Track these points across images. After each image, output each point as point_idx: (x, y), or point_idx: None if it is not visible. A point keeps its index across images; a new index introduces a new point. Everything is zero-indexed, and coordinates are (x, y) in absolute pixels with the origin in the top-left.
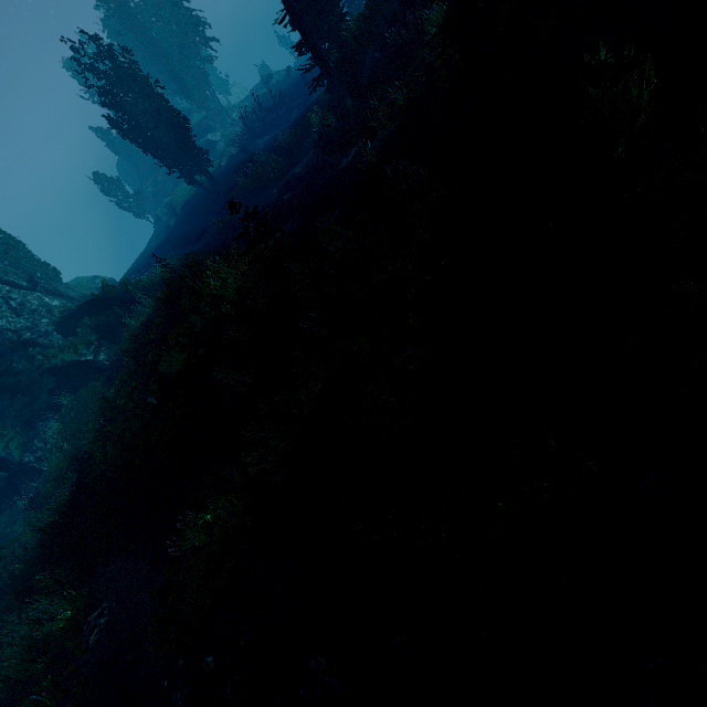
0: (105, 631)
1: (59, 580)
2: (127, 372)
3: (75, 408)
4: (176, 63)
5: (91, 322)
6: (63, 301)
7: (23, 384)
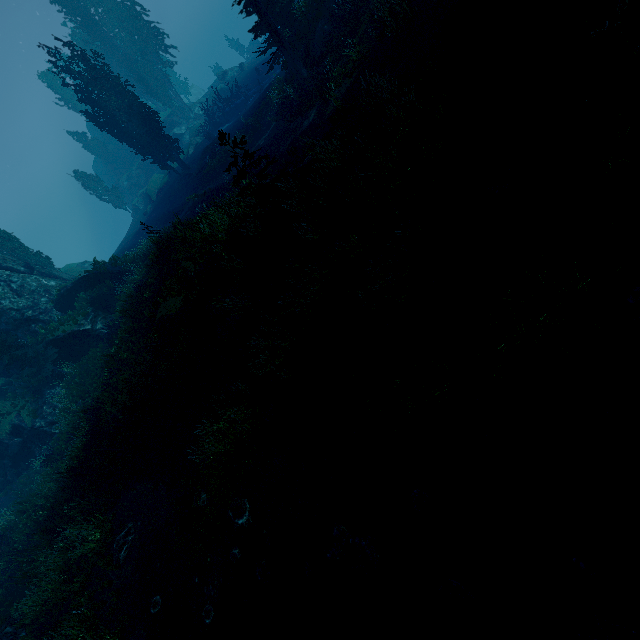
0: (133, 547)
1: (84, 513)
2: (126, 329)
3: (79, 374)
4: (140, 67)
5: (86, 296)
6: (58, 281)
7: (30, 356)
